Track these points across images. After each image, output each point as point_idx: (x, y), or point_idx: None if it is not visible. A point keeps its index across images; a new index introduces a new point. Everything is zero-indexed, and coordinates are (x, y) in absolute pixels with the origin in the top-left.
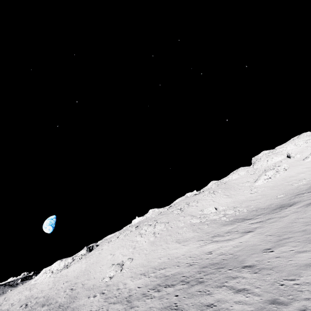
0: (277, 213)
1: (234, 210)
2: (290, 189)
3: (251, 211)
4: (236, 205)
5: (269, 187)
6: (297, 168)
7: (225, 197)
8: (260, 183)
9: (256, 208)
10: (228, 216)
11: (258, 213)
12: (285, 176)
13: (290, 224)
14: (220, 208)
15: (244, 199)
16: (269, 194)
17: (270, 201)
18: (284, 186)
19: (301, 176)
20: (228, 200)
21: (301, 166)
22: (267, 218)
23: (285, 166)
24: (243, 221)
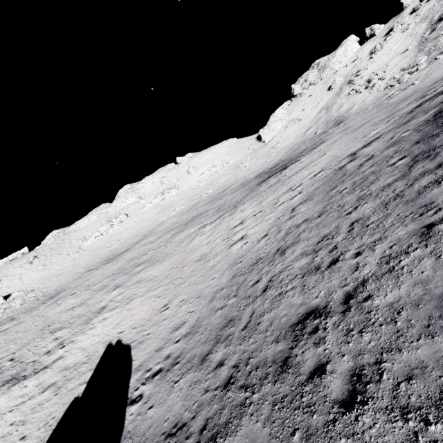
0: (33, 311)
1: (23, 298)
2: (98, 257)
3: (35, 299)
4: (36, 287)
5: (90, 251)
6: (130, 220)
7: (40, 269)
8: (89, 242)
9: (44, 293)
10: (7, 312)
11: (32, 306)
12: (115, 232)
13: (0, 343)
14: (14, 295)
15: (53, 274)
16: (80, 264)
17: (66, 279)
18: (101, 250)
19: (123, 235)
20: (37, 275)
21: (134, 218)
22: (17, 322)
23: (122, 218)
24: (6, 323)
